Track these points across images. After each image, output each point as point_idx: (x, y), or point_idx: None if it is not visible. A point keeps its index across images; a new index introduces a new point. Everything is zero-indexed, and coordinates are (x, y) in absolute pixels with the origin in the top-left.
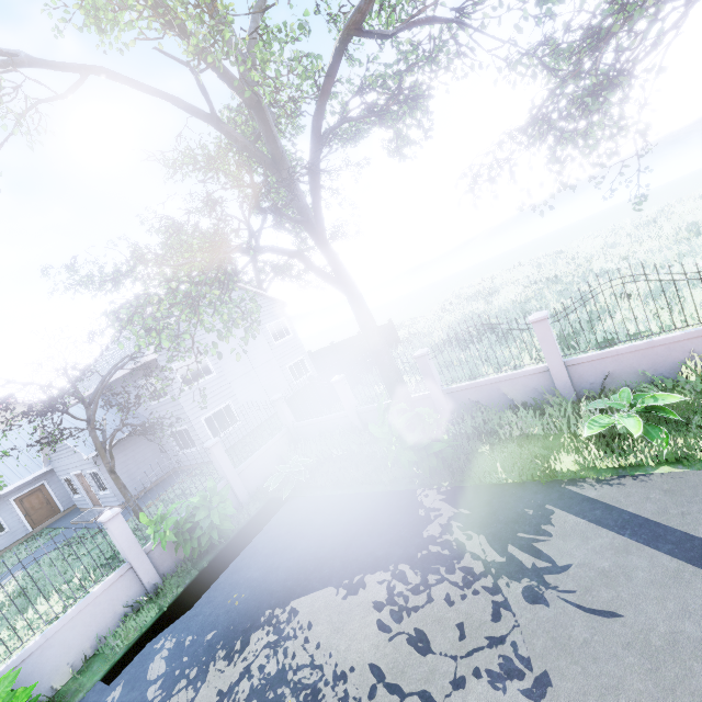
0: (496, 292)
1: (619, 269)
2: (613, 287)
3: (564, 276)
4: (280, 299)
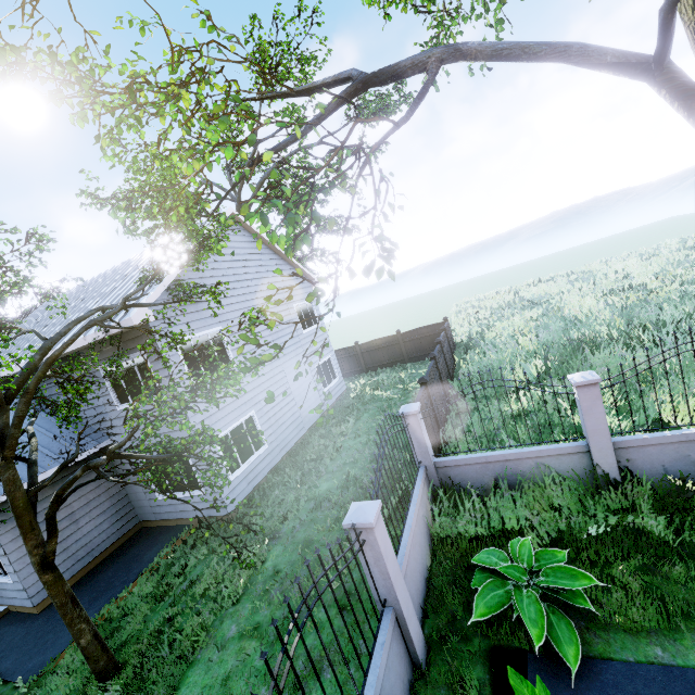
0: (541, 303)
1: None
2: None
3: (653, 287)
4: (308, 274)
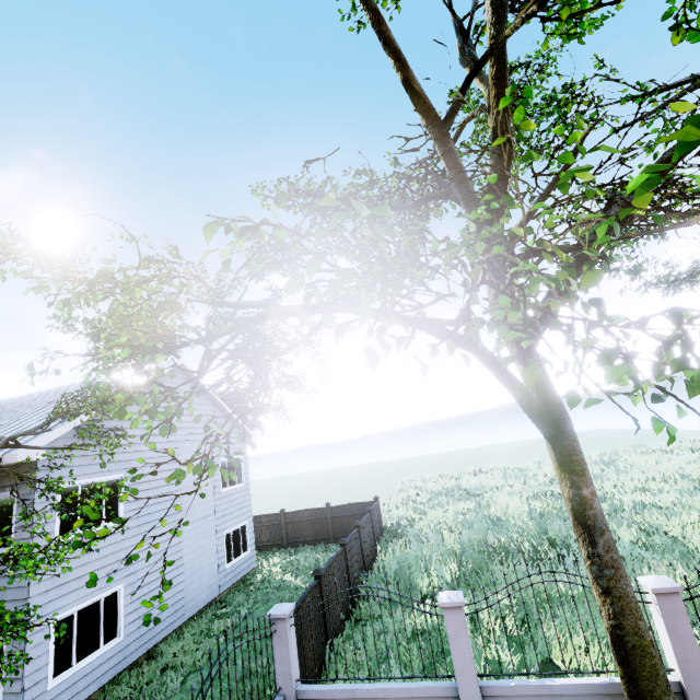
0: (476, 494)
1: (650, 504)
2: (696, 527)
3: None
4: (246, 429)
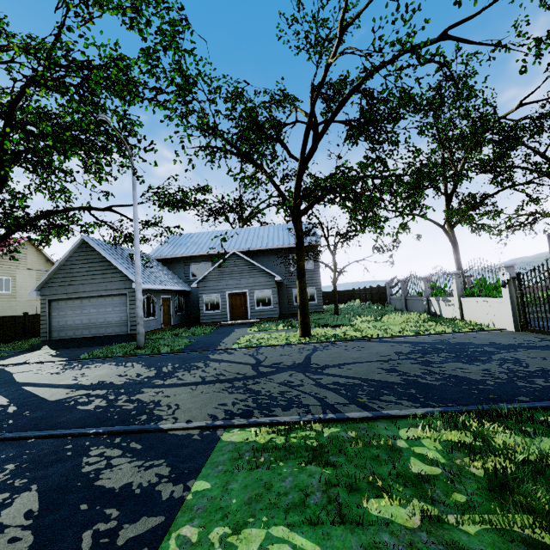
0: None
1: None
2: None
3: None
4: None
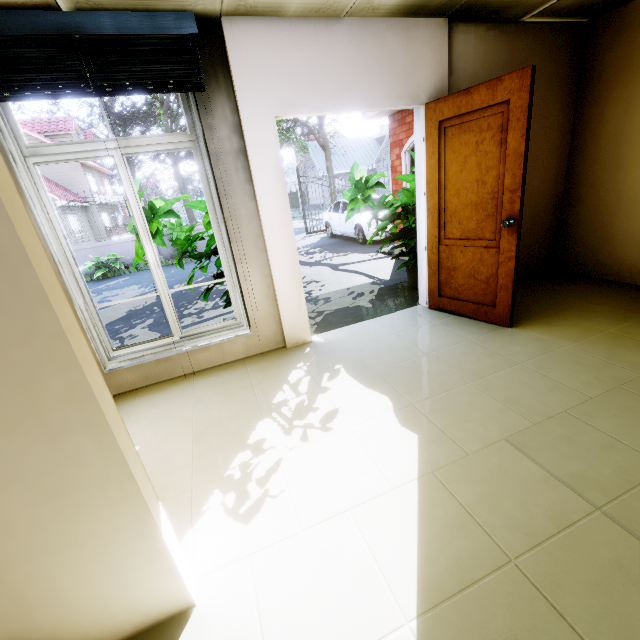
0: None
1: None
2: None
3: None
4: None
